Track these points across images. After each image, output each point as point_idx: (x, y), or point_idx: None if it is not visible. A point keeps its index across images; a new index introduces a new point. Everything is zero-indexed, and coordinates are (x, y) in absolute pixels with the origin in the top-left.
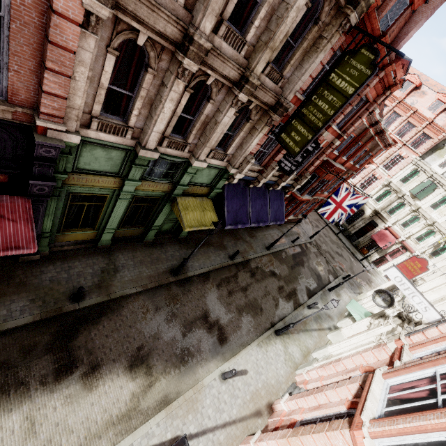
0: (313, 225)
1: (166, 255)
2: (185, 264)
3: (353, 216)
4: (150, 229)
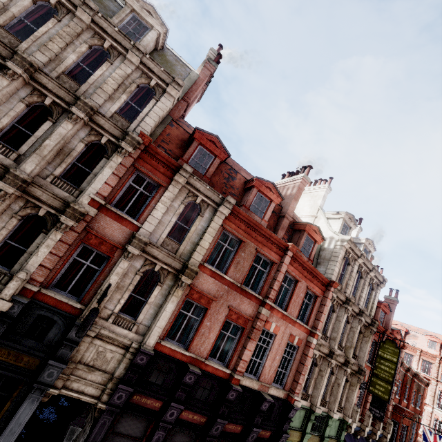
0: None
1: None
2: None
3: None
4: None
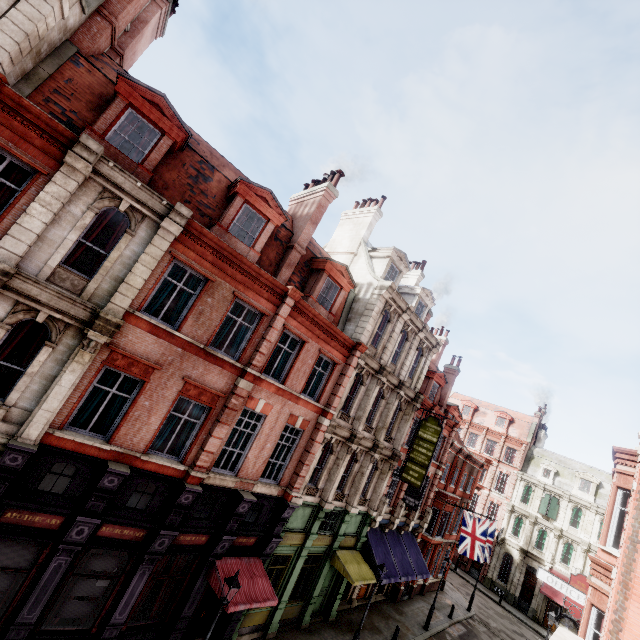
0: (462, 592)
1: None
2: None
3: (503, 566)
4: (309, 603)
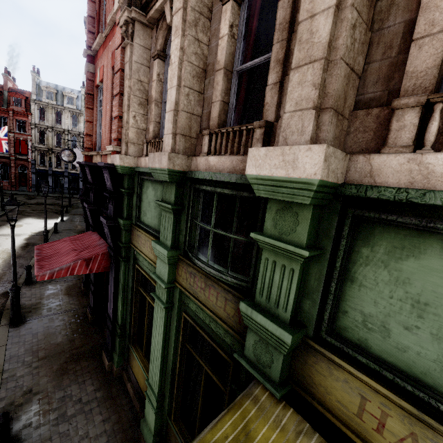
0: None
1: None
2: None
3: None
4: None
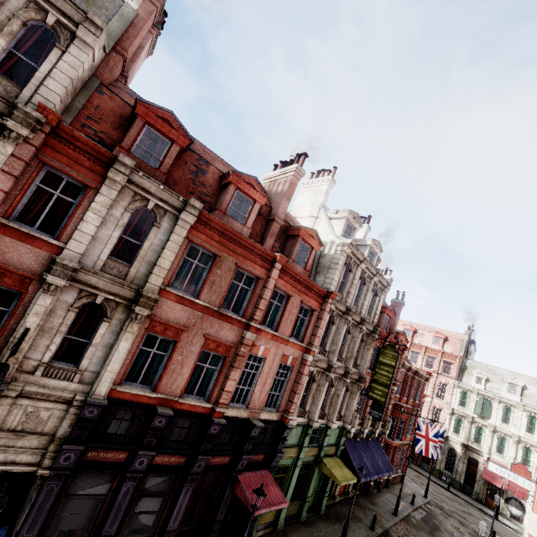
0: (417, 483)
1: (322, 532)
2: (347, 529)
3: (448, 459)
4: (305, 502)
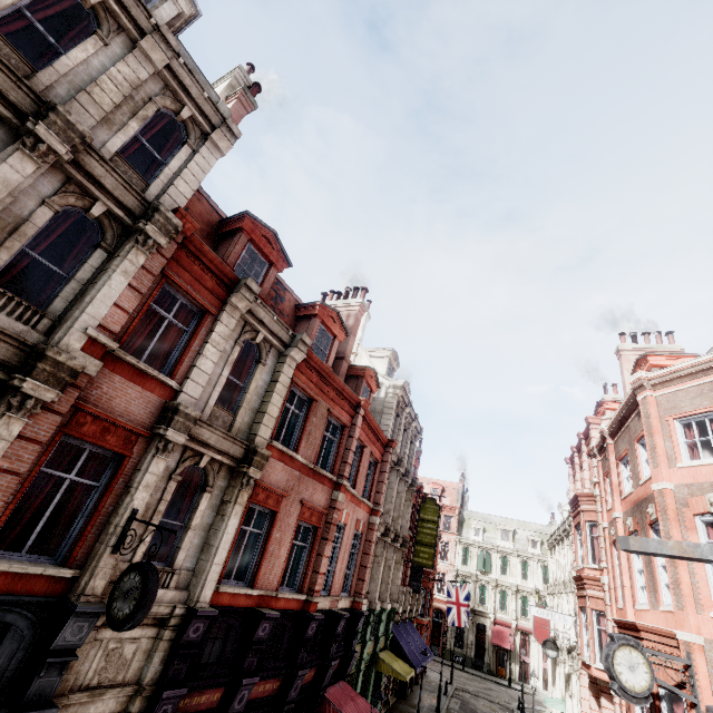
0: (436, 671)
1: None
2: None
3: (458, 632)
4: None
